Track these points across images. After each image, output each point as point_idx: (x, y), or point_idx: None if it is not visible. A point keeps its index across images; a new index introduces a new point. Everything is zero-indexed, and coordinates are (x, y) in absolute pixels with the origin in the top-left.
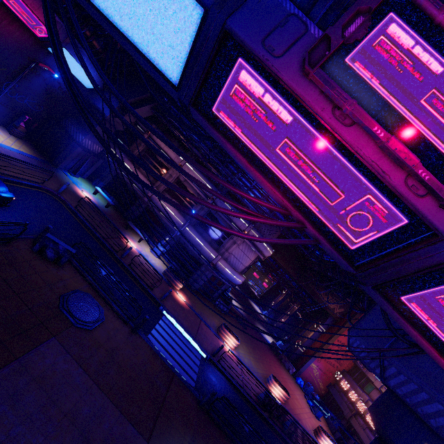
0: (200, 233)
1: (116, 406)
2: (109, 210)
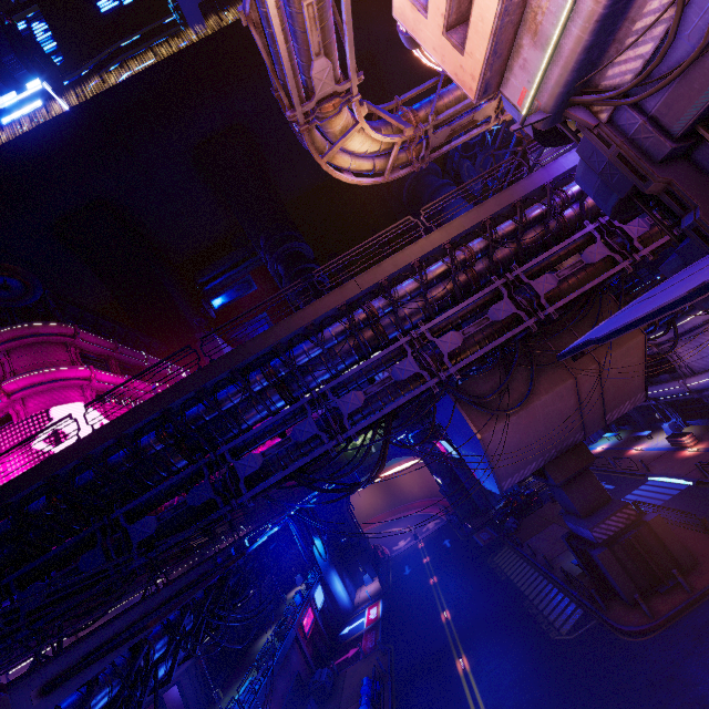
0: (660, 381)
1: None
2: (624, 439)
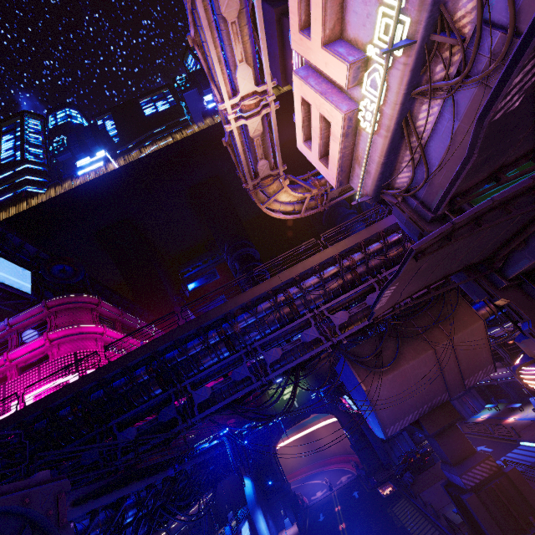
0: None
1: None
2: (501, 410)
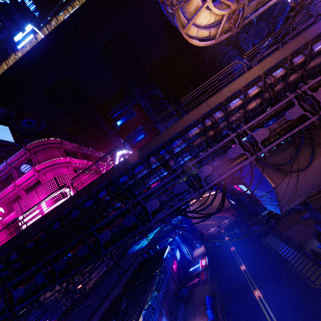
0: None
1: (312, 229)
2: None
